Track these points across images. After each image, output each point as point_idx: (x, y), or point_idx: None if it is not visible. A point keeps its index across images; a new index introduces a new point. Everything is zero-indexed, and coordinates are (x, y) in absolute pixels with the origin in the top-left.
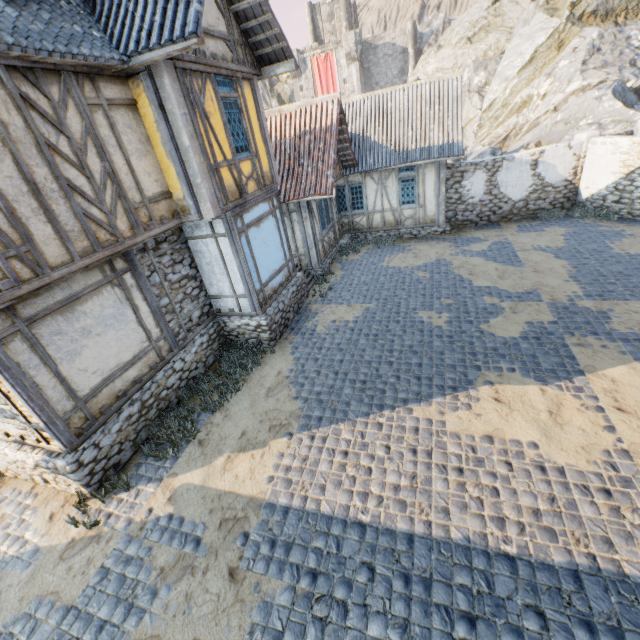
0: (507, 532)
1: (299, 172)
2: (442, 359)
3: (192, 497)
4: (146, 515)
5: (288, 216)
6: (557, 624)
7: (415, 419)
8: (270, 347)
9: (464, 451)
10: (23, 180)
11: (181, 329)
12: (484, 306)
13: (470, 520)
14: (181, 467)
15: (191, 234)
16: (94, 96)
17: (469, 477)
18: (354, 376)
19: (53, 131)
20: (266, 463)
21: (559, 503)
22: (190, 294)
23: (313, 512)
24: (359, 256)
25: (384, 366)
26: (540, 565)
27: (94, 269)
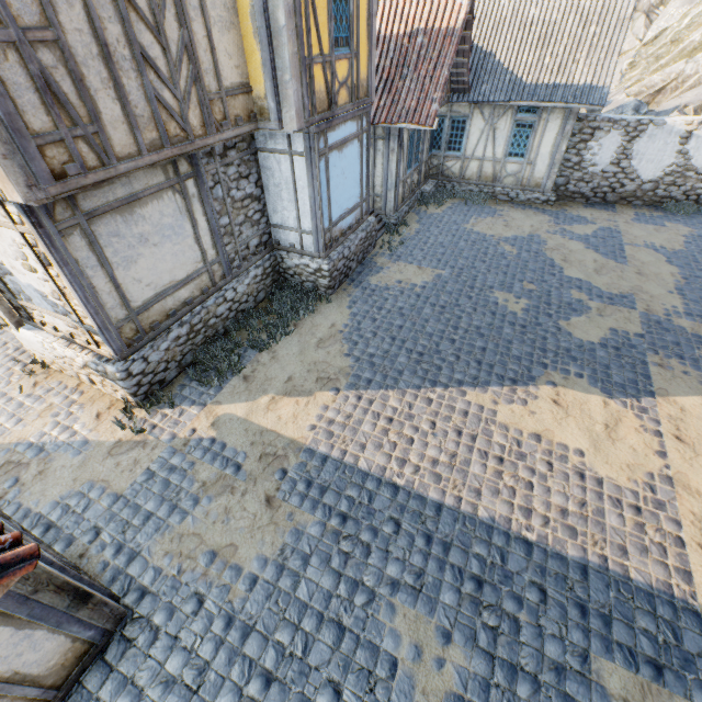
0: (531, 522)
1: (399, 87)
2: (509, 348)
3: (235, 427)
4: (190, 434)
5: (372, 143)
6: (555, 601)
7: (467, 403)
8: (327, 296)
9: (509, 443)
10: (93, 38)
11: (237, 256)
12: (569, 301)
13: (499, 504)
14: (225, 397)
15: (263, 145)
16: None
17: (508, 468)
18: (412, 346)
19: None
20: (310, 412)
21: (588, 508)
22: (251, 218)
23: (351, 465)
24: (441, 210)
25: (445, 342)
26: (554, 554)
27: (157, 167)
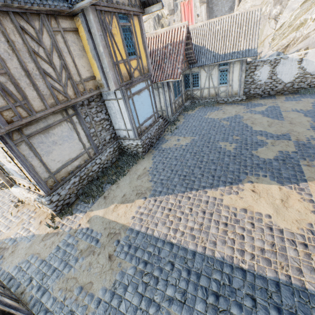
0: (244, 257)
1: (164, 66)
2: (227, 167)
3: (98, 221)
4: (78, 226)
5: (157, 90)
6: (261, 306)
7: (207, 196)
8: (142, 155)
9: (230, 215)
10: (22, 69)
11: (100, 144)
12: (256, 141)
13: (226, 249)
14: (95, 207)
15: (106, 98)
16: (56, 26)
17: (230, 228)
18: (180, 173)
19: (36, 45)
20: (132, 210)
21: (276, 247)
22: (105, 127)
23: (150, 235)
24: (194, 112)
25: (196, 169)
26: (259, 276)
27: (58, 113)
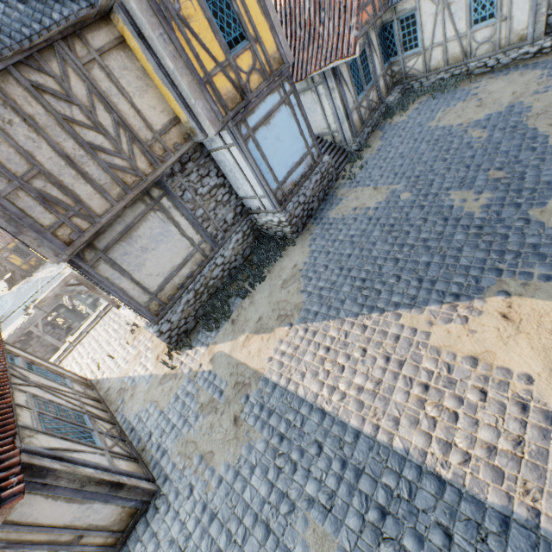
0: (449, 458)
1: (320, 32)
2: (456, 258)
3: (222, 362)
4: (198, 368)
5: (314, 91)
6: (461, 550)
7: (400, 326)
8: (291, 240)
9: (438, 369)
10: (59, 157)
11: (218, 231)
12: (550, 179)
13: (416, 436)
14: (219, 338)
15: (210, 147)
16: (86, 53)
17: (432, 396)
18: (356, 273)
19: (66, 105)
20: (269, 346)
21: (525, 449)
22: (221, 201)
23: (291, 392)
24: (406, 116)
25: (388, 264)
26: (469, 497)
27: (137, 202)
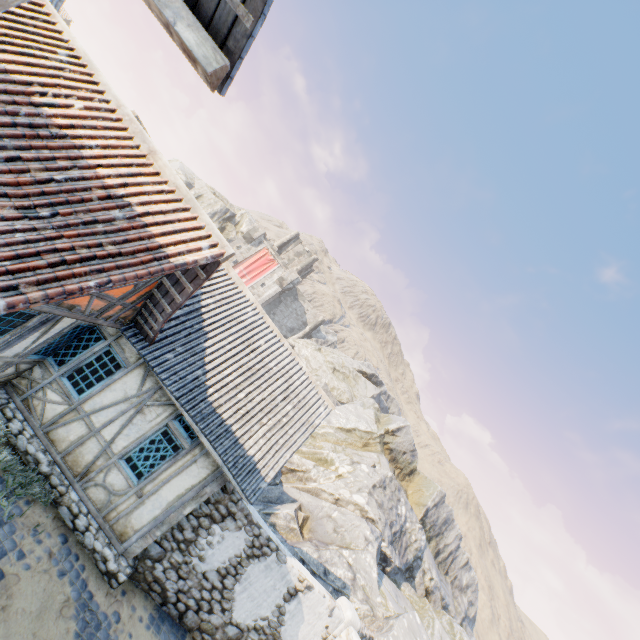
0: None
1: (2, 210)
2: None
3: None
4: None
5: None
6: None
7: None
8: None
9: None
10: None
11: None
12: None
13: None
14: None
15: None
16: None
17: None
18: None
19: None
20: None
21: None
22: None
23: None
24: None
25: None
26: None
27: None
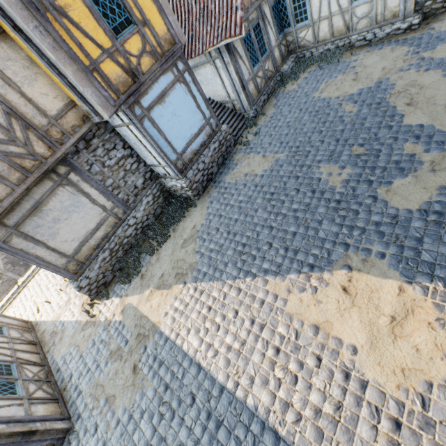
0: (285, 416)
1: (212, 9)
2: (316, 231)
3: (130, 313)
4: (112, 317)
5: (213, 64)
6: None
7: (265, 292)
8: (193, 202)
9: (288, 334)
10: None
11: (129, 196)
12: (398, 159)
13: (264, 394)
14: (130, 291)
15: (113, 124)
16: None
17: (281, 359)
18: (239, 238)
19: None
20: (167, 302)
21: (342, 413)
22: (130, 169)
23: (178, 346)
24: (296, 85)
25: (264, 231)
26: None
27: (44, 180)
